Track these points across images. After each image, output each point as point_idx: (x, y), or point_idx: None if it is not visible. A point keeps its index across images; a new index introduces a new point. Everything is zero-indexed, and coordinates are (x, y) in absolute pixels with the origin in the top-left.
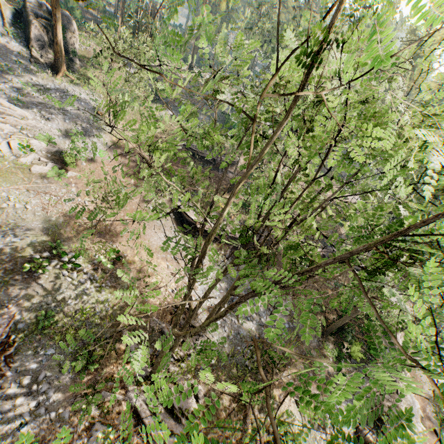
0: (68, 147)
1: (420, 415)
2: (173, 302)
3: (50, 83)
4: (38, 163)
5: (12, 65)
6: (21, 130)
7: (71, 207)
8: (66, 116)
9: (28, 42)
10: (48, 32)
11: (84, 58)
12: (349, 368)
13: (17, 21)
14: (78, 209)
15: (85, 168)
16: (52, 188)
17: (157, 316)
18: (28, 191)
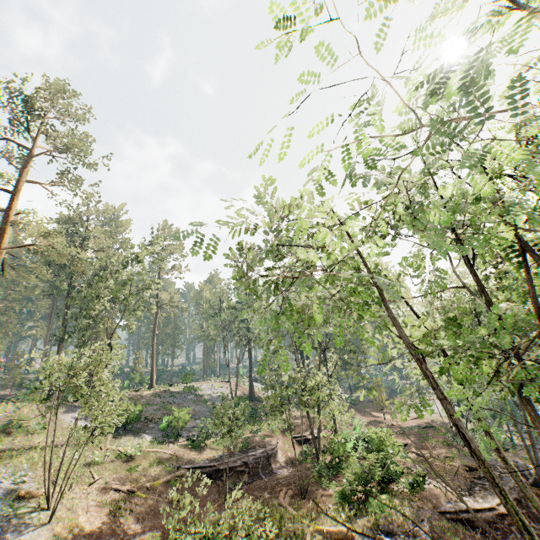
0: None
1: None
2: None
3: None
4: None
5: None
6: None
7: None
8: None
9: None
10: None
11: None
12: None
13: None
14: None
15: None
16: None
17: None
18: None
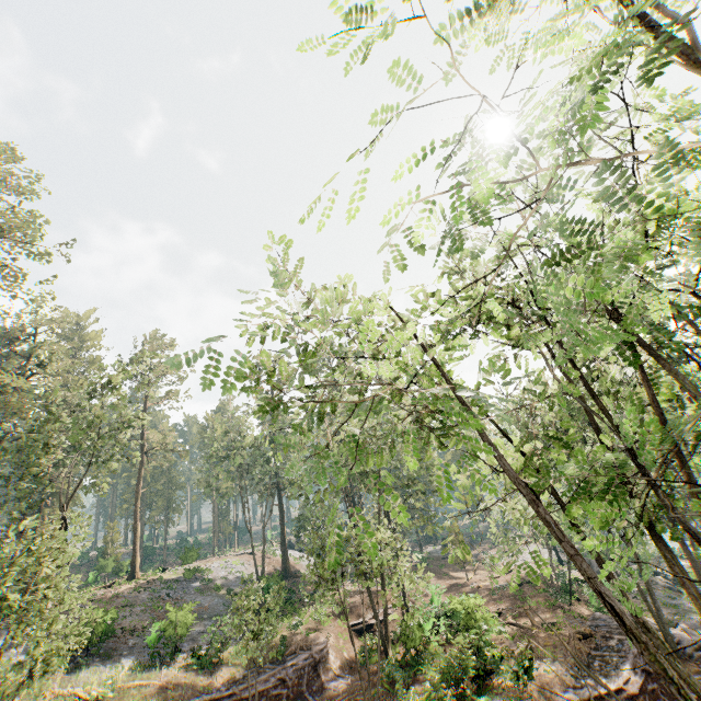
0: None
1: None
2: None
3: None
4: None
5: None
6: None
7: None
8: None
9: None
10: None
11: None
12: None
13: None
14: None
15: None
16: None
17: None
18: None
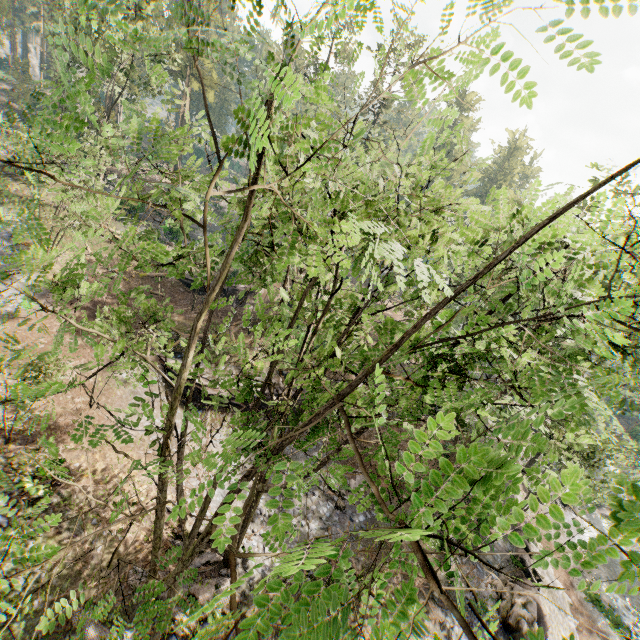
0: None
1: (569, 602)
2: (171, 528)
3: None
4: None
5: None
6: None
7: None
8: None
9: None
10: None
11: None
12: (461, 560)
13: None
14: None
15: None
16: None
17: (142, 561)
18: None
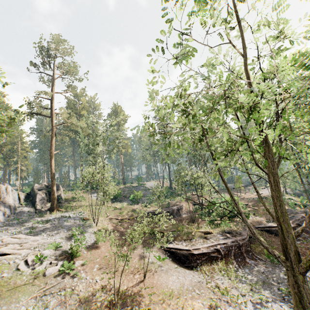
0: (70, 246)
1: None
2: None
3: (49, 217)
4: (50, 266)
5: (24, 218)
6: (34, 249)
7: (86, 290)
8: (64, 228)
9: (34, 204)
10: (46, 194)
11: (67, 199)
12: None
13: (27, 199)
14: (93, 289)
15: (87, 254)
16: (65, 282)
17: None
18: (44, 295)
